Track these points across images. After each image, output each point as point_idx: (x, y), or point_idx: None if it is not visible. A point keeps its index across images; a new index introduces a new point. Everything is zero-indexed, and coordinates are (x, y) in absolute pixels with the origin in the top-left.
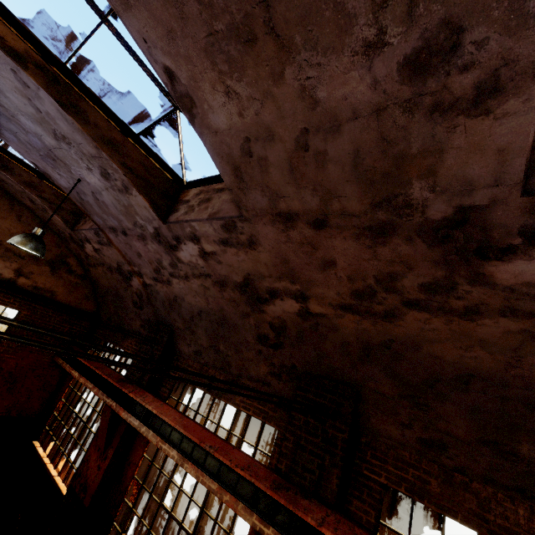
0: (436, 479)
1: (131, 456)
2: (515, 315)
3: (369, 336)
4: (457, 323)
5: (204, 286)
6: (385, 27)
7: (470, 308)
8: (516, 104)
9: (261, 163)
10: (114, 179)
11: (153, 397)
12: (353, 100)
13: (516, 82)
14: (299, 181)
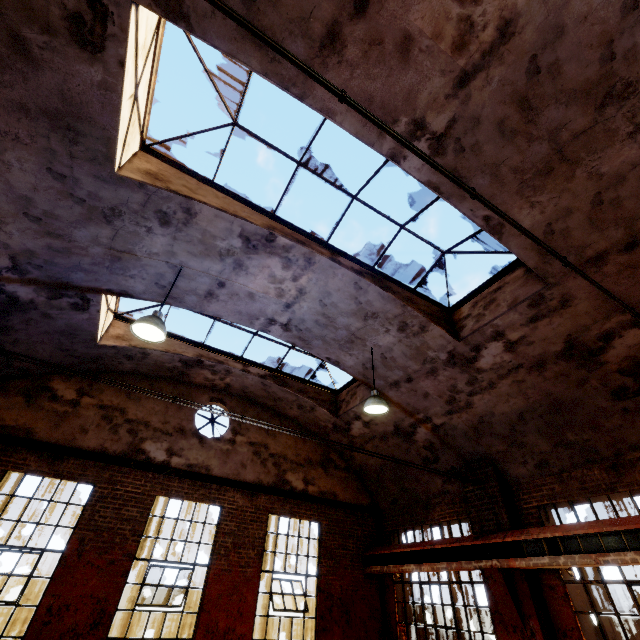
0: None
1: (558, 623)
2: None
3: None
4: None
5: (516, 381)
6: (638, 122)
7: None
8: None
9: (562, 233)
10: (411, 326)
11: (536, 528)
12: (629, 160)
13: None
14: (601, 227)
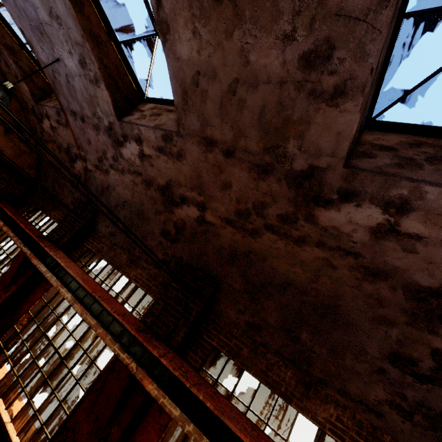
0: (248, 348)
1: (31, 296)
2: (323, 247)
3: (238, 246)
4: (291, 247)
5: (134, 182)
6: (297, 28)
7: (301, 237)
8: (351, 106)
9: (202, 94)
10: (89, 69)
11: (64, 255)
12: (269, 70)
13: (353, 92)
14: (224, 117)
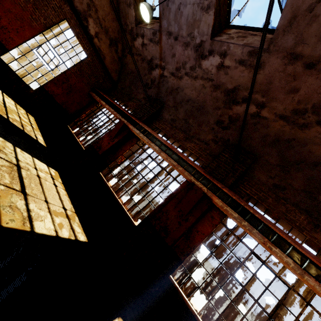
0: (272, 199)
1: (123, 147)
2: None
3: (283, 134)
4: None
5: (203, 85)
6: None
7: None
8: None
9: (312, 18)
10: None
11: (147, 126)
12: None
13: None
14: None
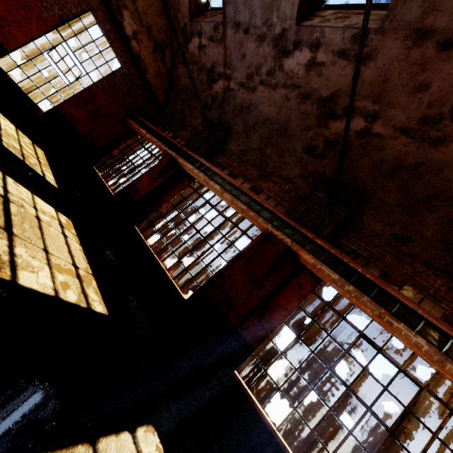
0: (391, 256)
1: (170, 191)
2: None
3: (406, 158)
4: None
5: (287, 97)
6: None
7: None
8: None
9: None
10: None
11: (205, 160)
12: None
13: None
14: None
